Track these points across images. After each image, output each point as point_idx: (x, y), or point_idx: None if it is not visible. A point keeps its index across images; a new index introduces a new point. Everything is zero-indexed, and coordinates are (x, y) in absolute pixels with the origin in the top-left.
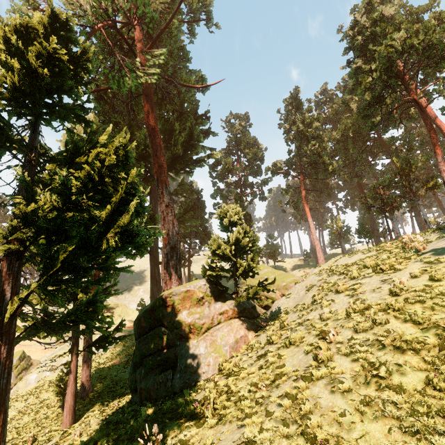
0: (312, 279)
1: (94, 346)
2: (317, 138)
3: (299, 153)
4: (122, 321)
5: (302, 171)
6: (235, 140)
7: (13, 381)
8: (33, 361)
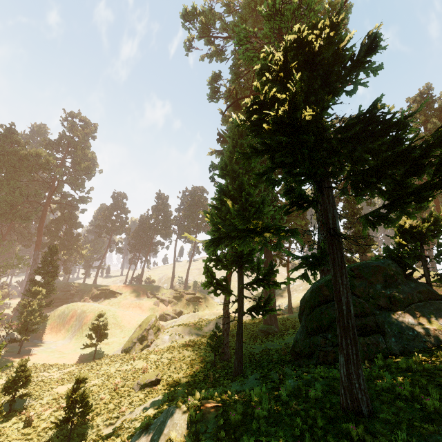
0: None
1: (253, 312)
2: None
3: None
4: (270, 295)
5: None
6: None
7: (152, 337)
8: (162, 326)
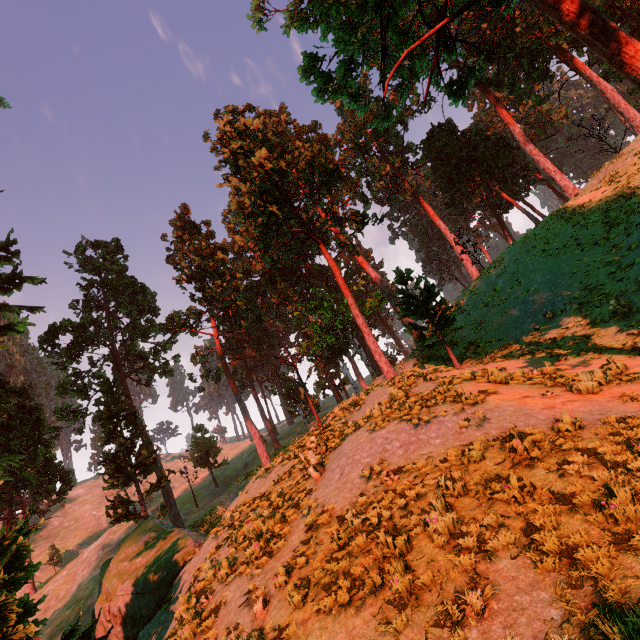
0: (205, 552)
1: None
2: (225, 275)
3: (203, 298)
4: None
5: (214, 323)
6: (97, 284)
7: None
8: None
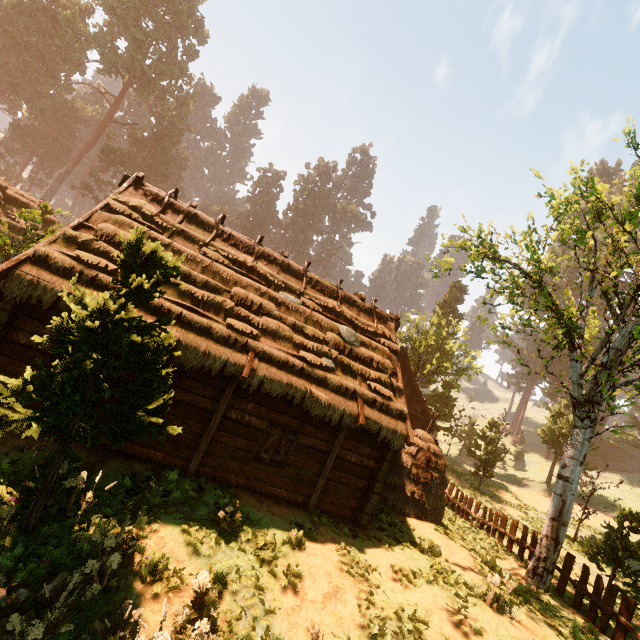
0: None
1: None
2: None
3: None
4: None
5: None
6: None
7: None
8: None
